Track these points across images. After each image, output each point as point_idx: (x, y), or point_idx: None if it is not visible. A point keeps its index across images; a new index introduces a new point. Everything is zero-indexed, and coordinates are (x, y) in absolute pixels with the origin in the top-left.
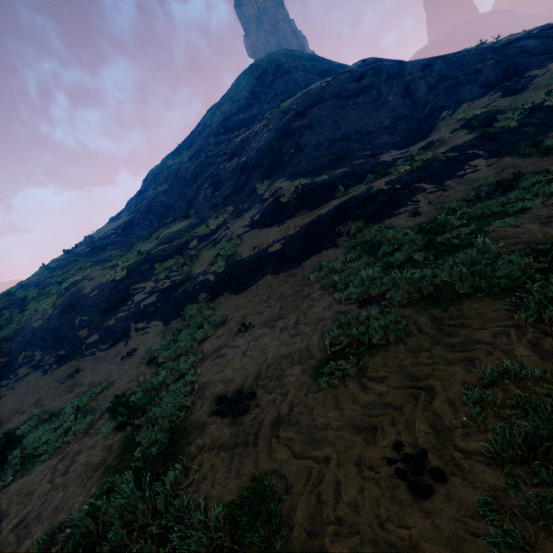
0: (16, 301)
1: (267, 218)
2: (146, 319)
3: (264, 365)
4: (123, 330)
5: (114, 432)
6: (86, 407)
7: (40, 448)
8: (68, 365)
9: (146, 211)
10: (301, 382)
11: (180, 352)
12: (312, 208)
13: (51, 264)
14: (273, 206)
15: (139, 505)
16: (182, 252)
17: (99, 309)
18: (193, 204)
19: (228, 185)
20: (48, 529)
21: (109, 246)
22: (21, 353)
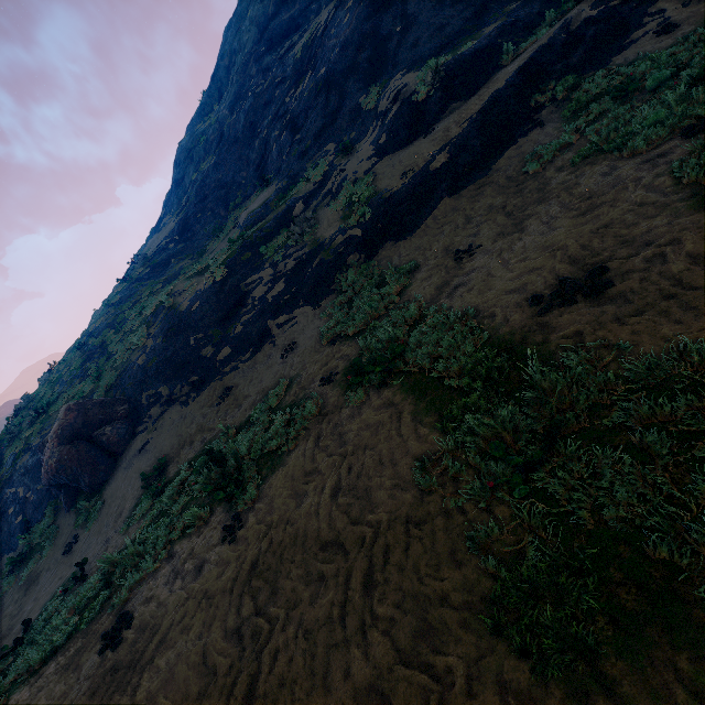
0: (95, 351)
1: (400, 134)
2: (285, 310)
3: (574, 249)
4: (261, 332)
5: (373, 394)
6: (284, 404)
7: (267, 446)
8: (211, 388)
9: (199, 201)
10: (689, 222)
11: (377, 313)
12: (466, 97)
13: (112, 300)
14: (404, 113)
15: (573, 386)
16: (288, 224)
17: (213, 321)
18: (265, 167)
19: (313, 117)
20: (399, 475)
21: (172, 259)
22: (141, 395)
